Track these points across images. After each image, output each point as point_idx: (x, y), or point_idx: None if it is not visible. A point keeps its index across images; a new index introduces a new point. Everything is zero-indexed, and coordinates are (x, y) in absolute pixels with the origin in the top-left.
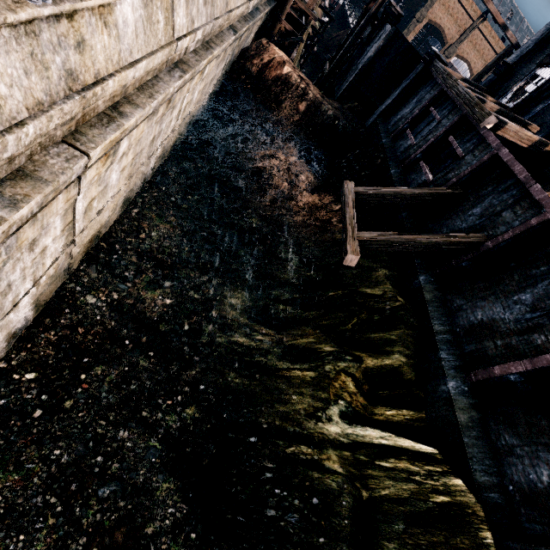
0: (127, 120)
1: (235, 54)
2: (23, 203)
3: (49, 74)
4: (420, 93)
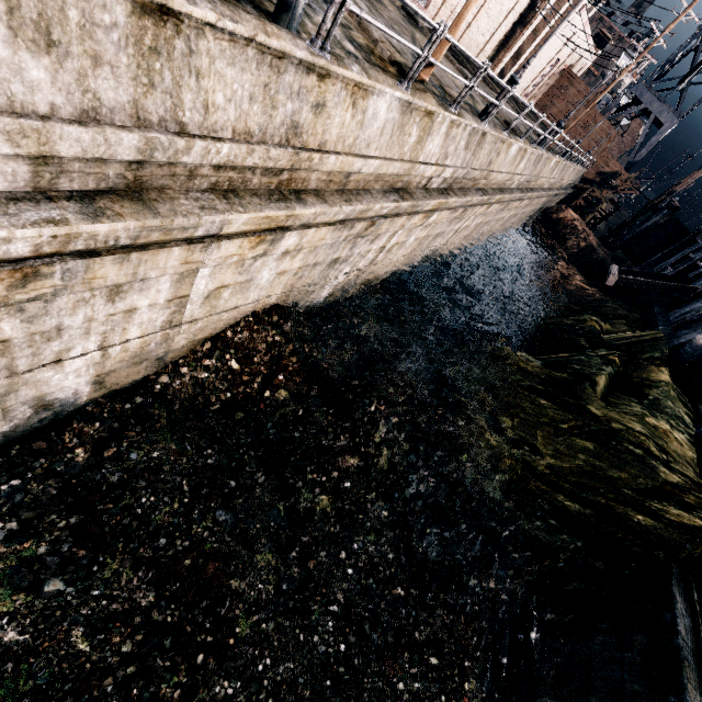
0: (534, 193)
1: (545, 207)
2: (523, 193)
3: (540, 169)
4: (685, 250)
